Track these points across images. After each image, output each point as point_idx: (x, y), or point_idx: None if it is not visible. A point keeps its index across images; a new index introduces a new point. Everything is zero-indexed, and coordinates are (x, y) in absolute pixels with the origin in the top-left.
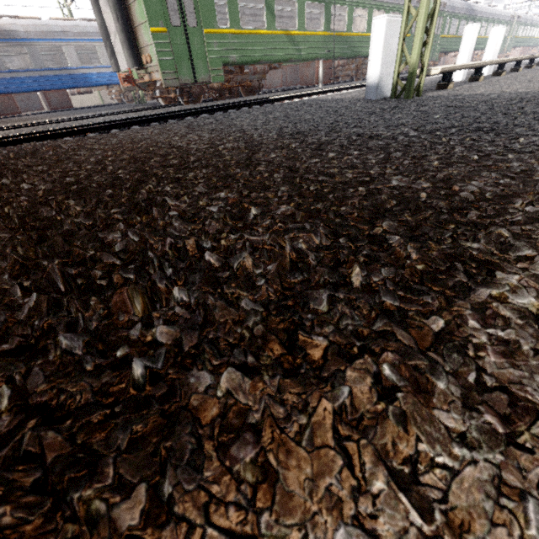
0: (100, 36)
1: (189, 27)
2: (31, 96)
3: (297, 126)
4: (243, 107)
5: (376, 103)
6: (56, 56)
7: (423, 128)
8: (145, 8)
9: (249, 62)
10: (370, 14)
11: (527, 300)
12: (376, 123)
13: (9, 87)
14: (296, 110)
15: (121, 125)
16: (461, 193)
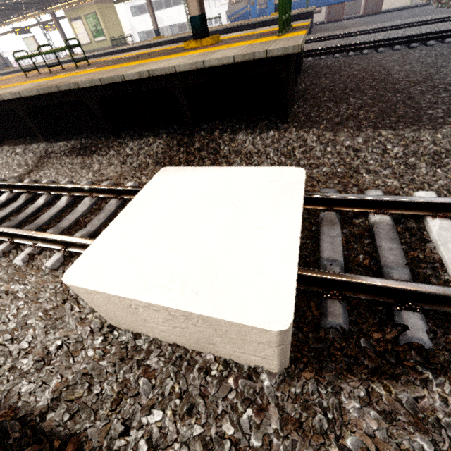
0: None
1: None
2: (357, 1)
3: None
4: None
5: None
6: None
7: None
8: None
9: None
10: None
11: (384, 133)
12: None
13: None
14: None
15: (389, 44)
16: (441, 120)
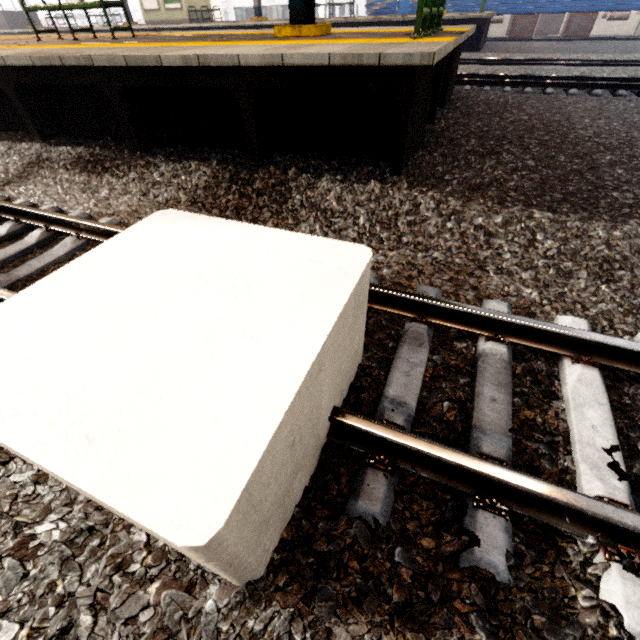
0: None
1: None
2: (557, 16)
3: None
4: None
5: None
6: None
7: None
8: None
9: None
10: None
11: (538, 215)
12: None
13: (543, 6)
14: None
15: (586, 85)
16: (627, 209)
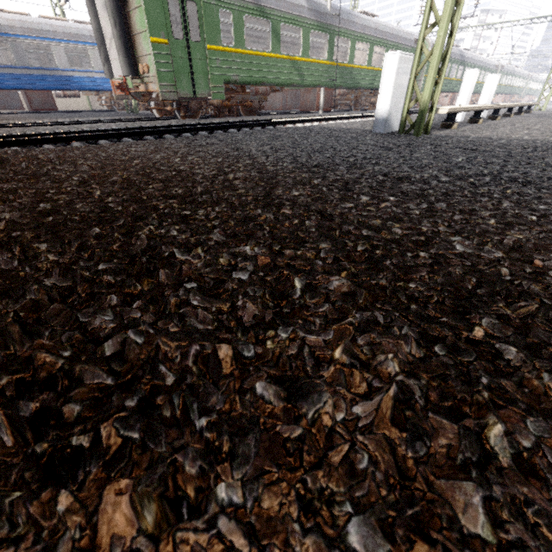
0: (94, 40)
1: (191, 41)
2: (11, 94)
3: (312, 157)
4: (244, 127)
5: (387, 137)
6: (42, 55)
7: (452, 172)
8: (146, 17)
9: (252, 83)
10: (371, 49)
11: None
12: (397, 161)
13: None
14: (304, 137)
15: (111, 135)
16: (550, 271)
